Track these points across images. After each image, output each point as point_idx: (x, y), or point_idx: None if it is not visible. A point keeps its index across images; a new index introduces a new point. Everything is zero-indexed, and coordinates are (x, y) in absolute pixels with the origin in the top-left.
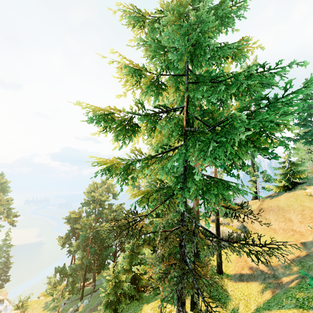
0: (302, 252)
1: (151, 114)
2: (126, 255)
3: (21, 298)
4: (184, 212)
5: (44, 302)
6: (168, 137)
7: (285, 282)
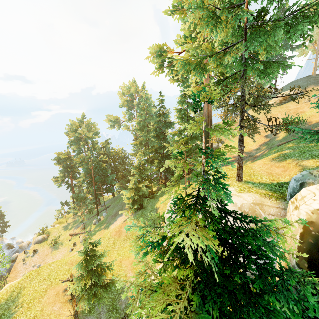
0: (266, 139)
1: (226, 8)
2: (136, 172)
3: (39, 228)
4: (244, 91)
5: (62, 227)
6: (231, 34)
7: (259, 154)
